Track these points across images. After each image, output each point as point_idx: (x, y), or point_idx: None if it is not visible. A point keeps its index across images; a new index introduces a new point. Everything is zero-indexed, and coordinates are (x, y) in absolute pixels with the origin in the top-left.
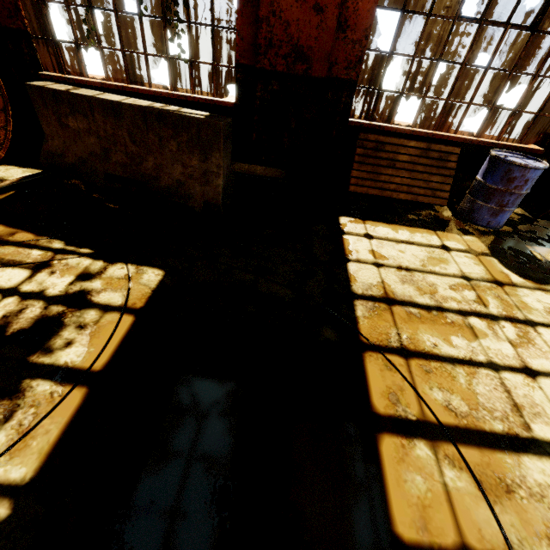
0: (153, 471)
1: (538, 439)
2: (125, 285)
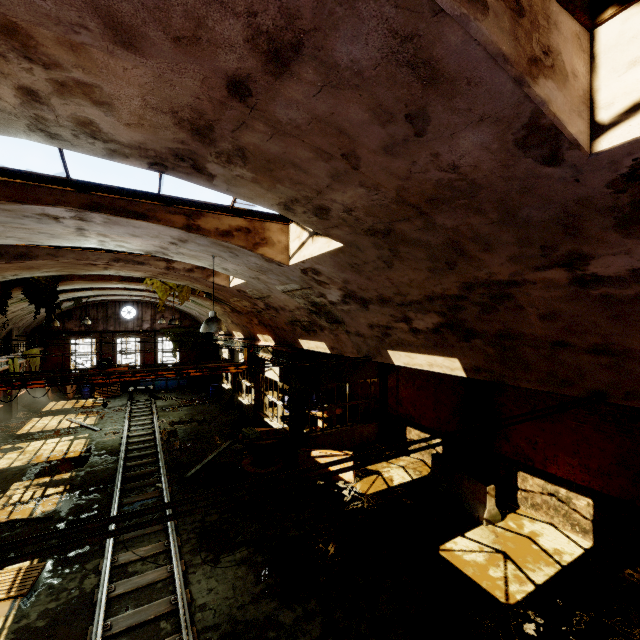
0: (70, 467)
1: (67, 449)
2: (22, 484)
